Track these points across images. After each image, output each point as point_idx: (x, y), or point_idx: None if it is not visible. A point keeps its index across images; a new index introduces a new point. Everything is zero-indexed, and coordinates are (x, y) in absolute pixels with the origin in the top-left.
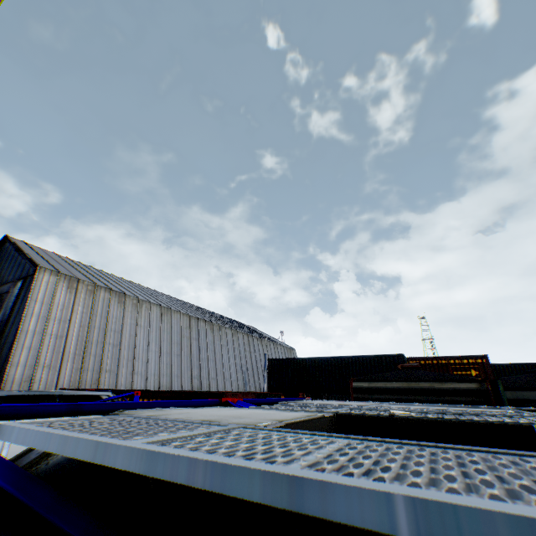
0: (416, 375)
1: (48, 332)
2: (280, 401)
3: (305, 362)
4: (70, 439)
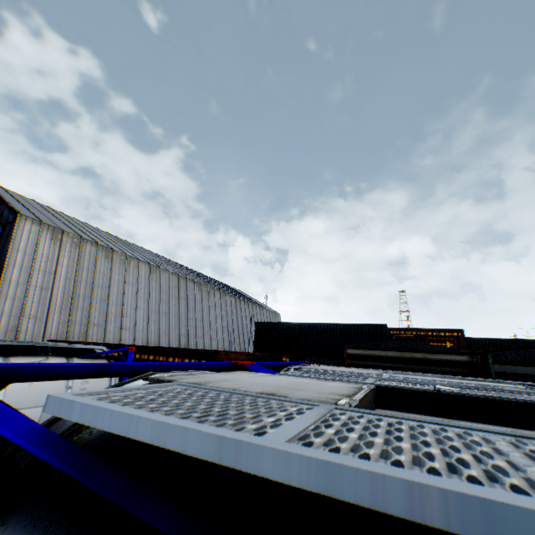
0: (410, 346)
1: (32, 283)
2: (286, 365)
3: (291, 326)
4: (171, 428)
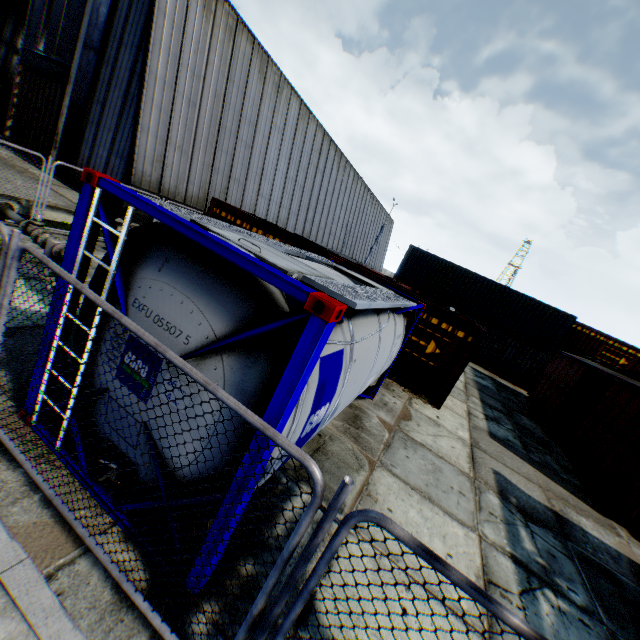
0: None
1: (178, 88)
2: None
3: (455, 270)
4: None
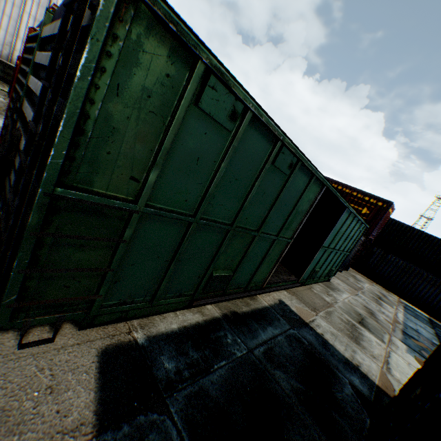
0: None
1: (26, 10)
2: None
3: None
4: None
